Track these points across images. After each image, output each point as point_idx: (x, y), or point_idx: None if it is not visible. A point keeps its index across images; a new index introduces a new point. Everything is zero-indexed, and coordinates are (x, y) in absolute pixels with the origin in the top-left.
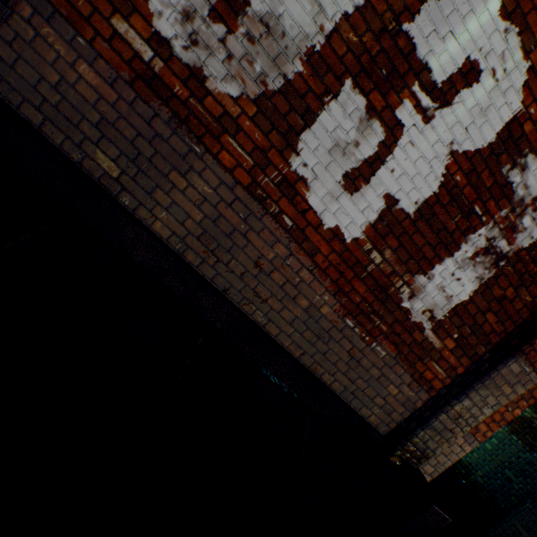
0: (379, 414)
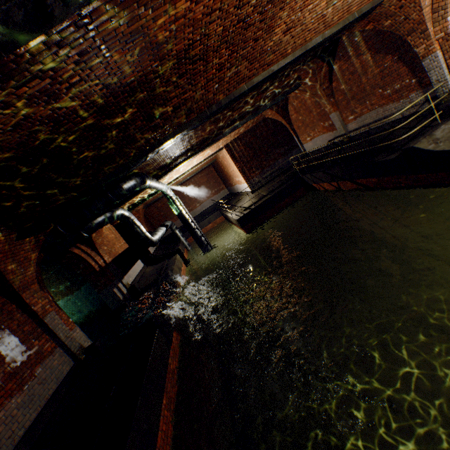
0: (67, 365)
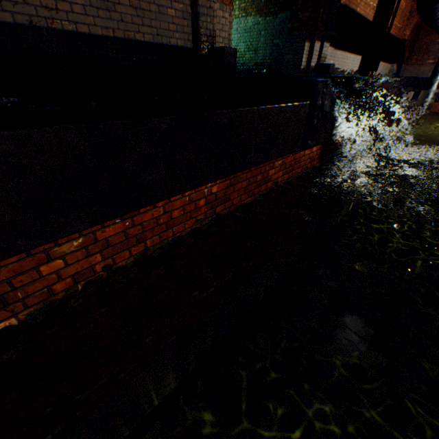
0: (180, 37)
